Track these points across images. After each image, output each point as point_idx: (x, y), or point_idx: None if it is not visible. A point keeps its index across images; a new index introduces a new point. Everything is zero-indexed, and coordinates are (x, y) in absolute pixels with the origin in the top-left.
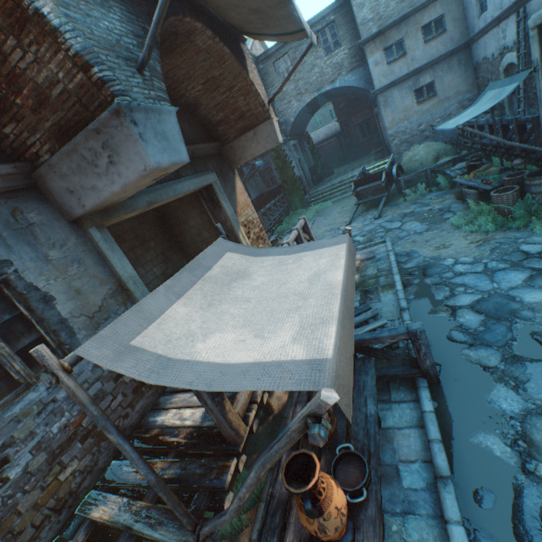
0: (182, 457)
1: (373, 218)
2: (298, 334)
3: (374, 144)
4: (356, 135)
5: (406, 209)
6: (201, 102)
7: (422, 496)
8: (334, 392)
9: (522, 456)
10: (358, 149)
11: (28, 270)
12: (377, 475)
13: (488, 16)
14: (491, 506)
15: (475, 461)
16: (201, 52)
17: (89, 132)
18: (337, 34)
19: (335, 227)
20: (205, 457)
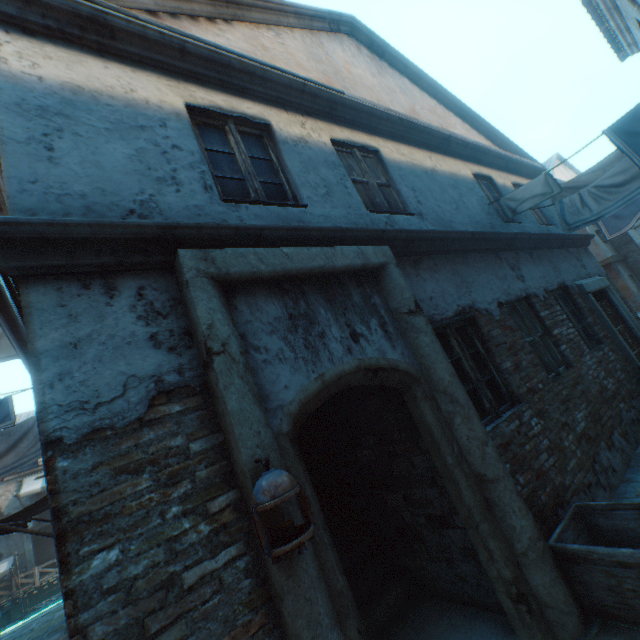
0: None
1: None
2: None
3: None
4: None
5: None
6: None
7: None
8: None
9: None
10: None
11: (3, 547)
12: None
13: None
14: None
15: None
16: None
17: None
18: None
19: None
20: None
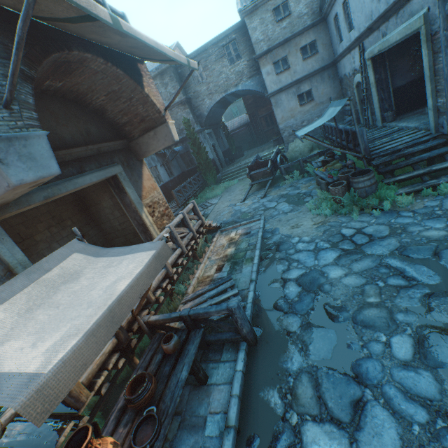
0: None
1: (260, 197)
2: (54, 344)
3: (274, 133)
4: (261, 125)
5: (283, 191)
6: (107, 109)
7: (214, 442)
8: None
9: (286, 406)
10: (264, 136)
11: None
12: (164, 433)
13: (343, 45)
14: None
15: (257, 411)
16: (98, 73)
17: None
18: (238, 49)
19: (234, 203)
20: (53, 420)
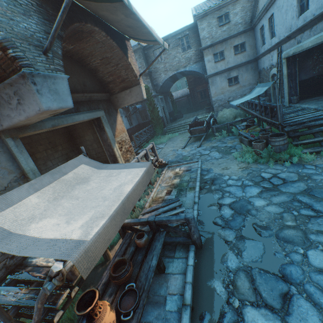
0: (41, 286)
1: (196, 146)
2: (86, 222)
3: (206, 104)
4: (197, 97)
5: (214, 144)
6: (99, 69)
7: (173, 316)
8: (62, 264)
9: (229, 294)
10: (198, 105)
11: None
12: (143, 303)
13: (265, 47)
14: (206, 322)
15: (206, 295)
16: (99, 42)
17: (6, 84)
18: (189, 41)
19: (176, 149)
20: None
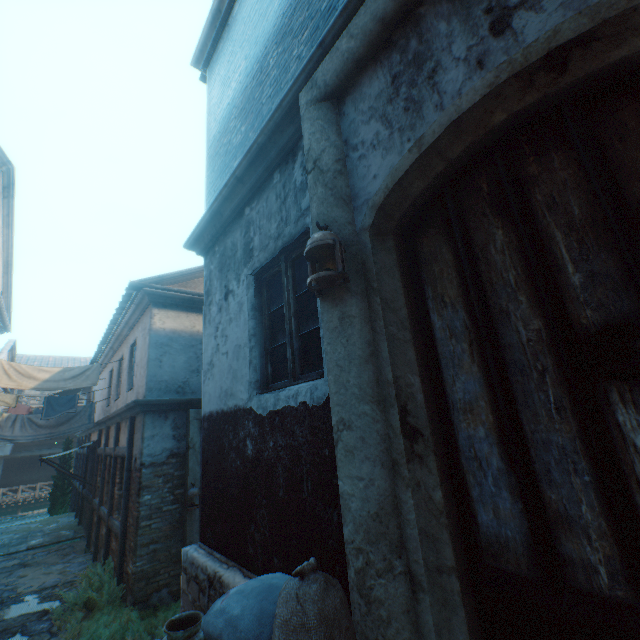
0: None
1: None
2: None
3: None
4: None
5: None
6: None
7: None
8: None
9: None
10: None
11: None
12: None
13: None
14: None
15: None
16: None
17: None
18: None
19: None
20: None
